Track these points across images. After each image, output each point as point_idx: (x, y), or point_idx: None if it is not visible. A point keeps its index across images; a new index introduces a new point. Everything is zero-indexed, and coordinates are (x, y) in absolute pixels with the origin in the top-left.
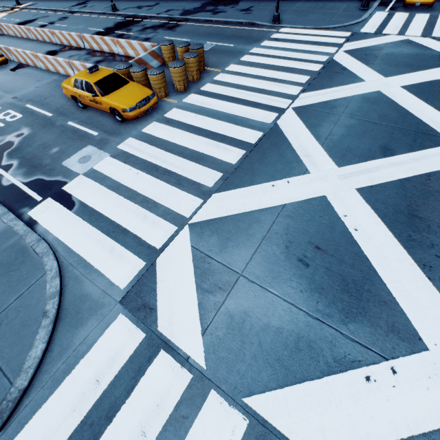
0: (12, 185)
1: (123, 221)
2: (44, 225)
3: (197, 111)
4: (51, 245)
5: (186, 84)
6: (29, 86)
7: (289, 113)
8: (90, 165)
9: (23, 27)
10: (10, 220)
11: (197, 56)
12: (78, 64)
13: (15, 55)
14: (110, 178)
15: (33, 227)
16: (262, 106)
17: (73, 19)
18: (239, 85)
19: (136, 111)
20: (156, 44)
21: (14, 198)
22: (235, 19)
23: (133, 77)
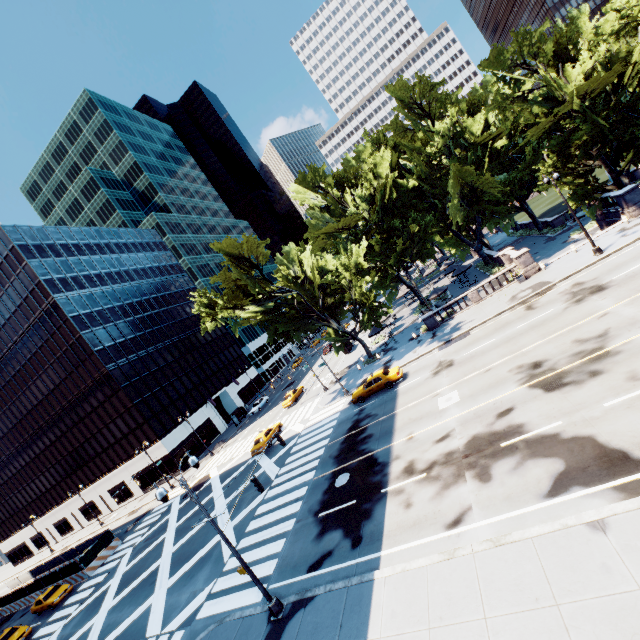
0: None
1: None
2: None
3: None
4: None
5: None
6: None
7: None
8: None
9: None
10: None
11: None
12: None
13: None
14: None
15: None
16: None
17: None
18: None
19: None
20: None
21: None
22: None
23: None
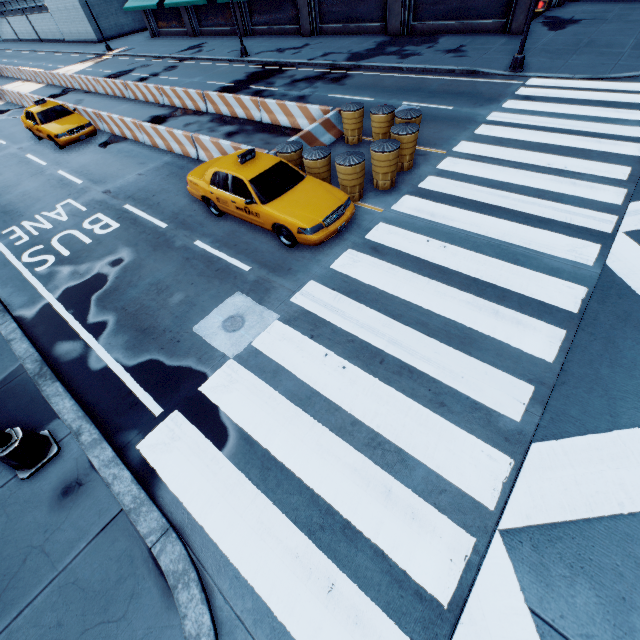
0: (106, 370)
1: (339, 497)
2: (171, 484)
3: (426, 230)
4: (189, 548)
5: (394, 178)
6: (127, 173)
7: (623, 243)
8: (245, 337)
9: (118, 82)
10: (105, 463)
11: (417, 130)
12: (206, 141)
13: (107, 123)
14: (289, 373)
15: (149, 488)
16: (556, 225)
17: (185, 69)
18: (491, 181)
19: (322, 231)
20: (330, 108)
21: (111, 403)
22: (441, 65)
23: (307, 166)
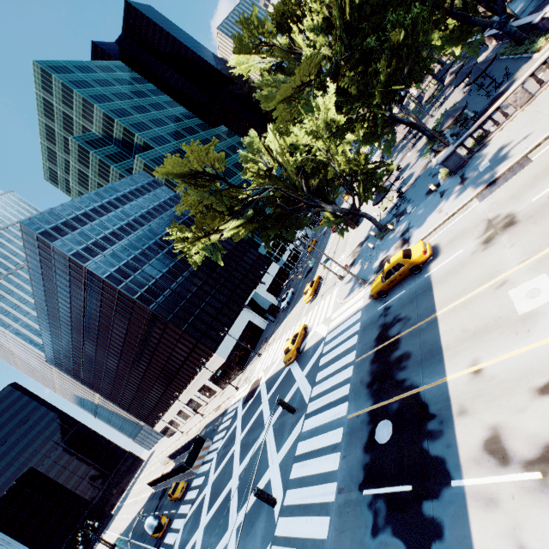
0: None
1: None
2: None
3: None
4: None
5: None
6: None
7: None
8: None
9: None
10: None
11: None
12: None
13: None
14: None
15: None
16: None
17: None
18: None
19: None
20: None
21: None
22: None
23: None
